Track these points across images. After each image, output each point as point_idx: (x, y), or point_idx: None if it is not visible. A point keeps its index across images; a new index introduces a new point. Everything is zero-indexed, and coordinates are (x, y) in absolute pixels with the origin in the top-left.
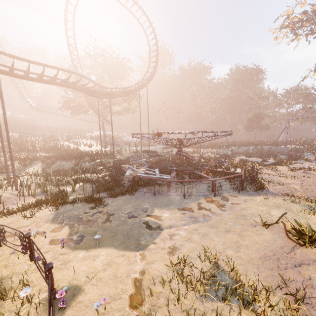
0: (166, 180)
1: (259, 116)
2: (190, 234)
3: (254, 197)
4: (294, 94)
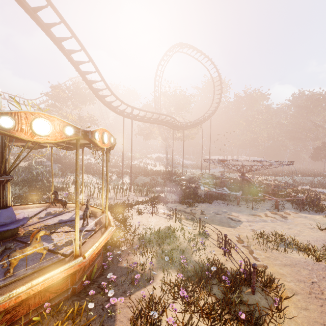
0: (236, 196)
1: None
2: (262, 226)
3: (313, 215)
4: None
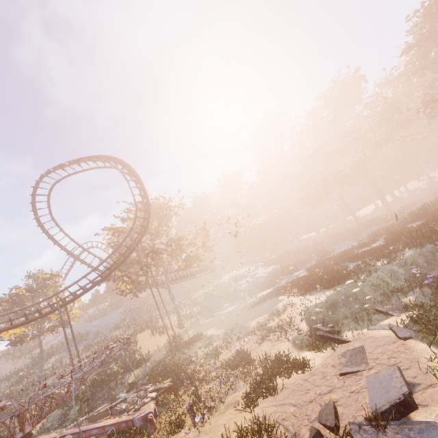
0: None
1: None
2: None
3: None
4: None
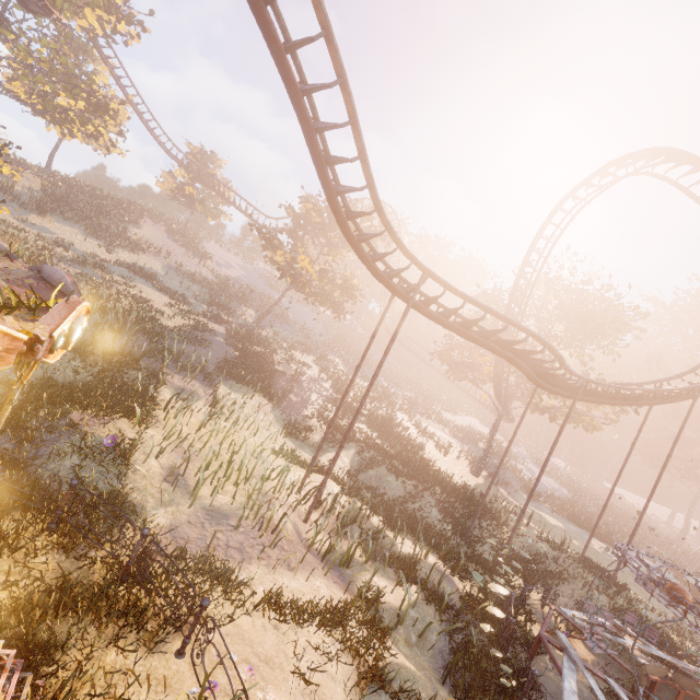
0: None
1: None
2: None
3: None
4: None
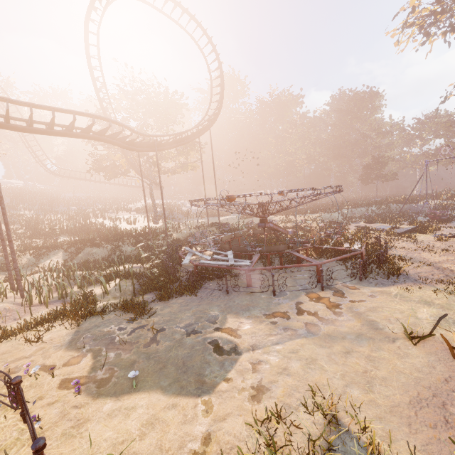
0: (245, 269)
1: (381, 160)
2: (285, 360)
3: (385, 289)
4: (430, 124)
